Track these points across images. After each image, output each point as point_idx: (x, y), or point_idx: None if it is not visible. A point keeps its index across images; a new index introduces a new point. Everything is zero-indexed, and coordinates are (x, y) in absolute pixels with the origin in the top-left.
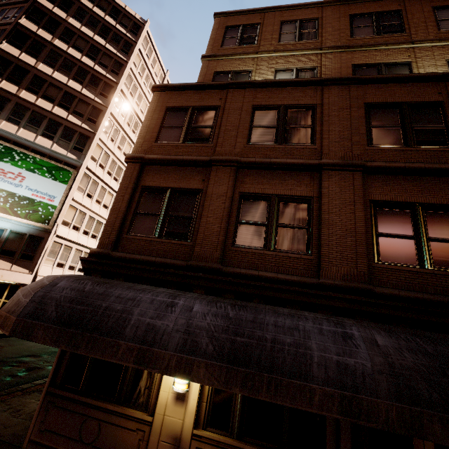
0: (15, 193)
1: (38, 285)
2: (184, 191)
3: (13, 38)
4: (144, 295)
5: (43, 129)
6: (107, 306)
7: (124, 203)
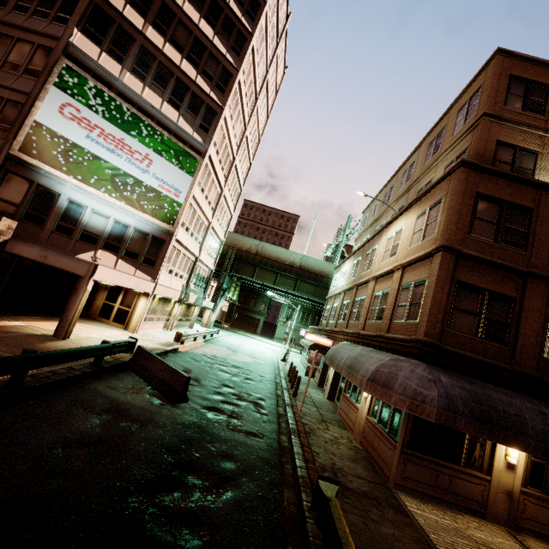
0: (142, 182)
1: (421, 376)
2: (499, 295)
3: None
4: (514, 400)
5: (169, 92)
6: (503, 409)
7: (444, 296)
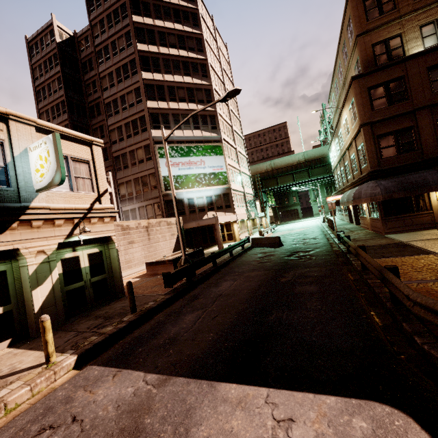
0: (206, 173)
1: (371, 187)
2: (403, 130)
3: (143, 66)
4: (422, 174)
5: (192, 124)
6: (415, 180)
7: (372, 147)
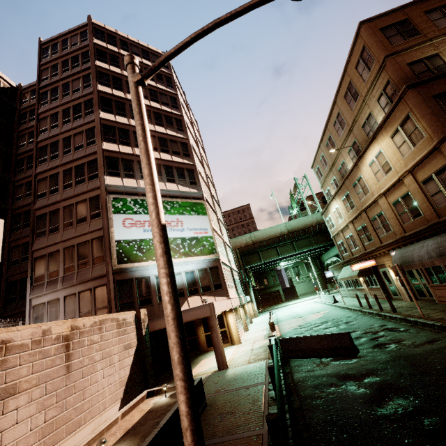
0: (185, 237)
1: None
2: None
3: (103, 106)
4: None
5: (164, 176)
6: None
7: None
